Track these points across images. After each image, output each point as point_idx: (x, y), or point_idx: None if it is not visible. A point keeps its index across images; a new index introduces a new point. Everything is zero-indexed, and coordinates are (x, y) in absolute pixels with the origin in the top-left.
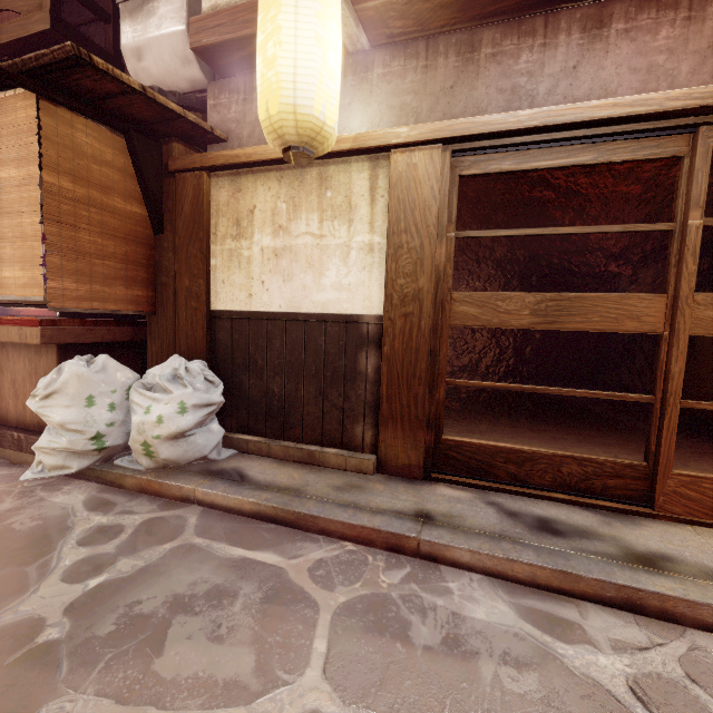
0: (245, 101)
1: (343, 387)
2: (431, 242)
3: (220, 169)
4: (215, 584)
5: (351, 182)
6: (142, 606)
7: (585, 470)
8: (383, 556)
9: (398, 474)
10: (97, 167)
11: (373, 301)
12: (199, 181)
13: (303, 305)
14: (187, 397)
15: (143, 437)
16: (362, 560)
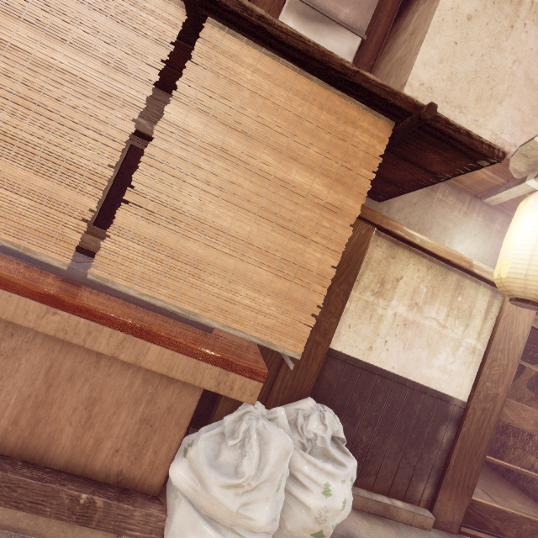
0: None
1: (421, 449)
2: (513, 365)
3: (386, 232)
4: None
5: (476, 298)
6: None
7: (532, 528)
8: None
9: (442, 528)
10: None
11: (463, 389)
12: (368, 232)
13: (412, 374)
14: (354, 470)
15: (321, 526)
16: None
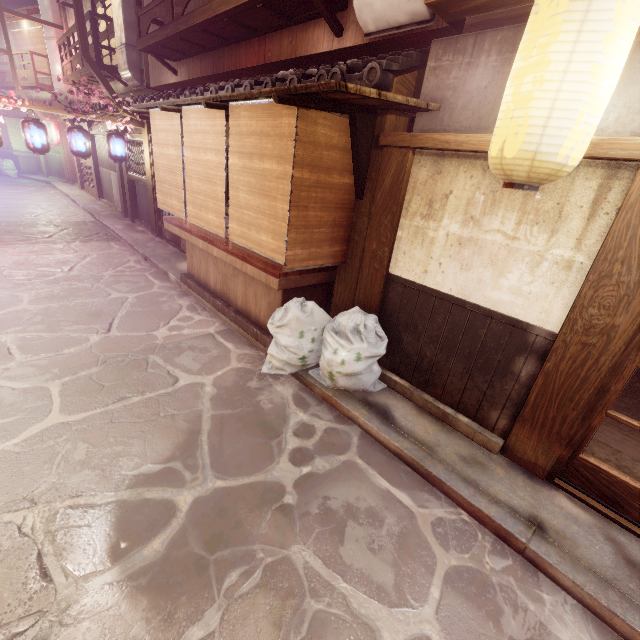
0: (469, 66)
1: (491, 376)
2: None
3: (425, 149)
4: (370, 505)
5: (571, 188)
6: (330, 502)
7: None
8: (491, 538)
9: (520, 464)
10: (326, 153)
11: (551, 317)
12: (404, 158)
13: (473, 296)
14: (363, 350)
15: (330, 369)
16: (473, 534)
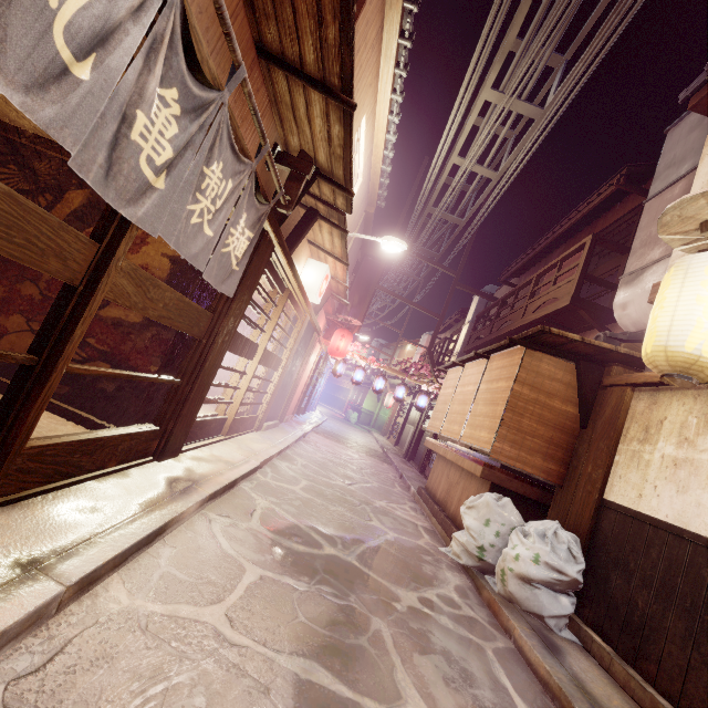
0: None
1: None
2: None
3: (642, 386)
4: (473, 672)
5: None
6: (432, 636)
7: None
8: None
9: None
10: (549, 382)
11: None
12: (622, 393)
13: (692, 523)
14: (543, 552)
15: (503, 564)
16: None
